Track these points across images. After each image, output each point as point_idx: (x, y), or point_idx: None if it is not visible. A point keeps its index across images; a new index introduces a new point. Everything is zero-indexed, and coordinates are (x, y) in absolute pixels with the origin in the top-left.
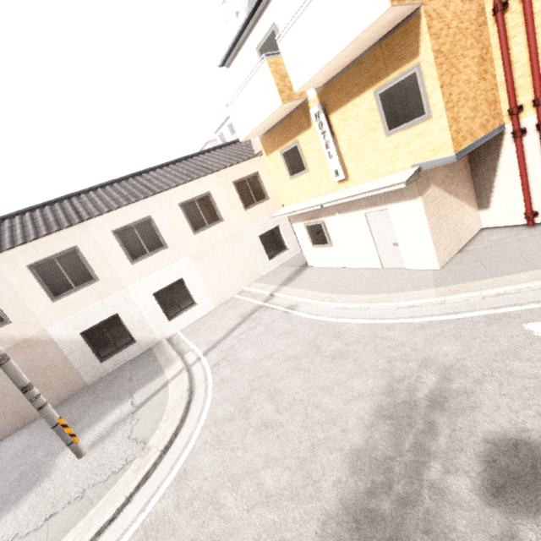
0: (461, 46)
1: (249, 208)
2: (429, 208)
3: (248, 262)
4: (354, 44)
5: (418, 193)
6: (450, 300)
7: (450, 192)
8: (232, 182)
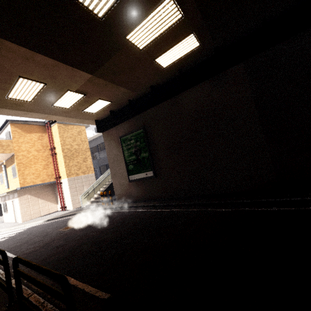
0: (35, 162)
1: None
2: (23, 201)
3: None
4: None
5: (18, 196)
6: (3, 231)
7: (39, 197)
8: None
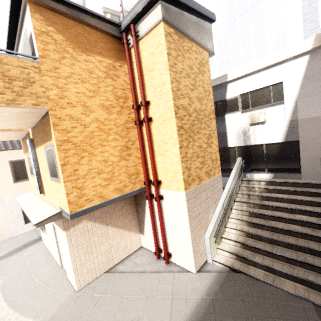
0: (101, 138)
1: (20, 182)
2: (76, 239)
3: (0, 224)
4: (4, 116)
5: (64, 228)
6: None
7: (109, 223)
8: (9, 161)
